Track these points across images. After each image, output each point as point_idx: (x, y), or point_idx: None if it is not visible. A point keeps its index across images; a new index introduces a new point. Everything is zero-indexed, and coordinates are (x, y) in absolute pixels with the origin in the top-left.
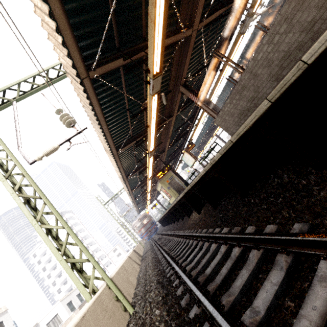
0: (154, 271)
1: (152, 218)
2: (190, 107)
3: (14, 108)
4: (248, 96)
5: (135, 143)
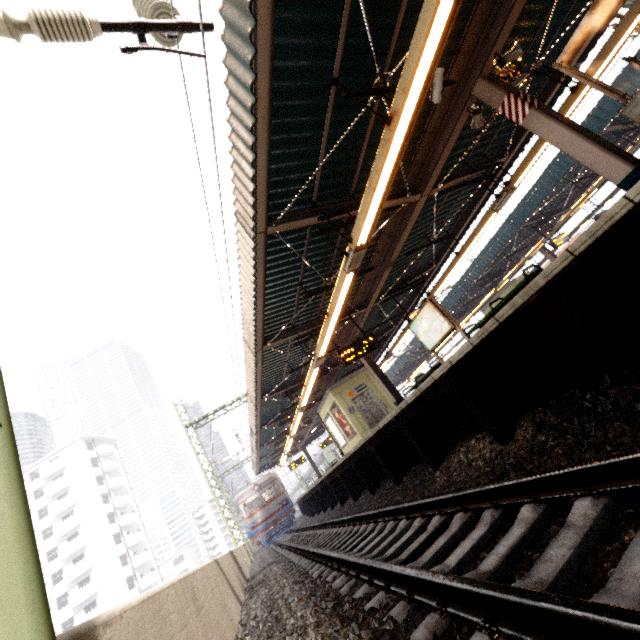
0: (337, 639)
1: (285, 491)
2: (449, 212)
3: None
4: None
5: (321, 218)
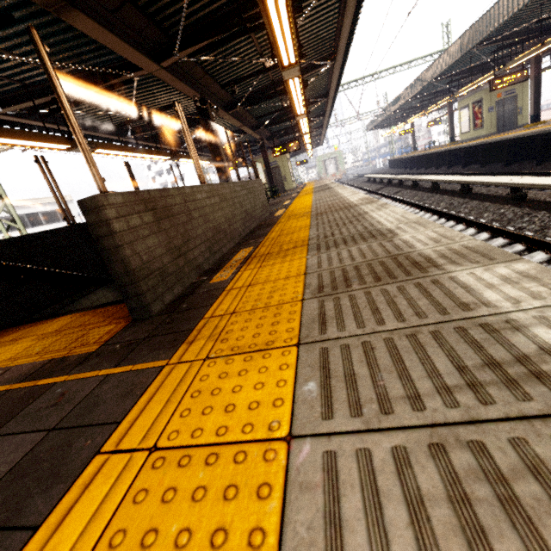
0: None
1: None
2: None
3: None
4: None
5: (148, 138)
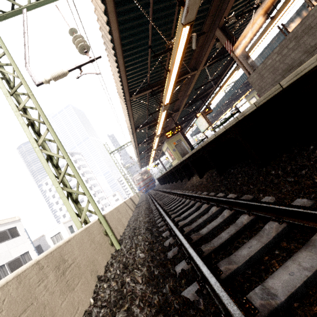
0: (145, 218)
1: (151, 175)
2: (219, 65)
3: (24, 16)
4: (308, 44)
5: (151, 92)
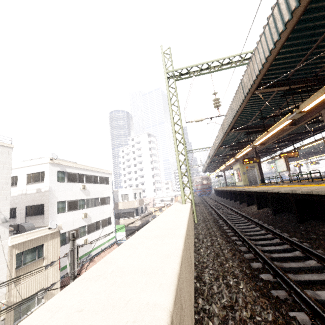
0: (209, 216)
1: (211, 184)
2: None
3: (192, 81)
4: None
5: (246, 133)
